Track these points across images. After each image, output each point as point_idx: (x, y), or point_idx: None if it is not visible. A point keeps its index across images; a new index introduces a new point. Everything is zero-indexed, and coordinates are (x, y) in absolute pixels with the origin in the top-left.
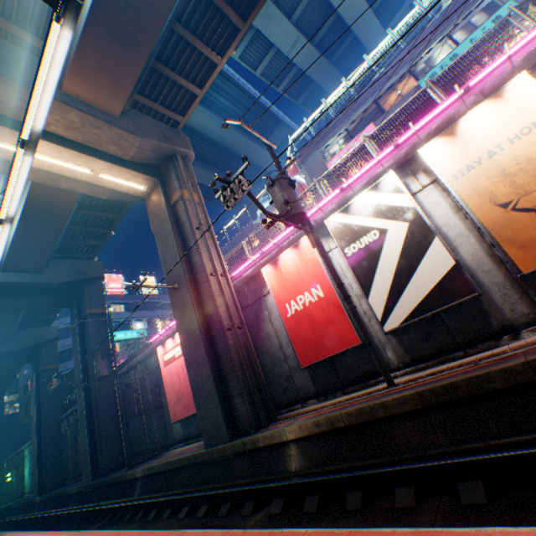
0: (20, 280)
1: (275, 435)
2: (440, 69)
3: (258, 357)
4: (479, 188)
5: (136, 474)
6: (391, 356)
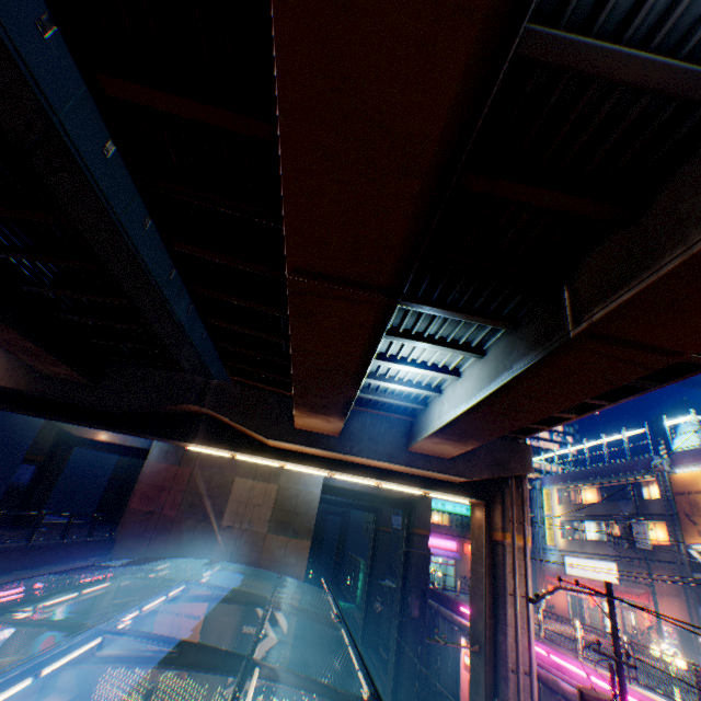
0: (371, 490)
1: None
2: None
3: None
4: None
5: None
6: None
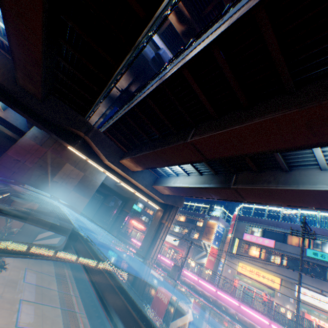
0: (116, 190)
1: None
2: (320, 255)
3: (145, 290)
4: None
5: None
6: None
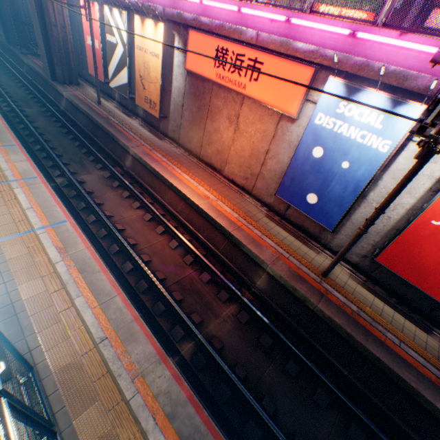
0: None
1: (62, 92)
2: None
3: (83, 50)
4: (140, 62)
5: (25, 61)
6: (117, 96)
